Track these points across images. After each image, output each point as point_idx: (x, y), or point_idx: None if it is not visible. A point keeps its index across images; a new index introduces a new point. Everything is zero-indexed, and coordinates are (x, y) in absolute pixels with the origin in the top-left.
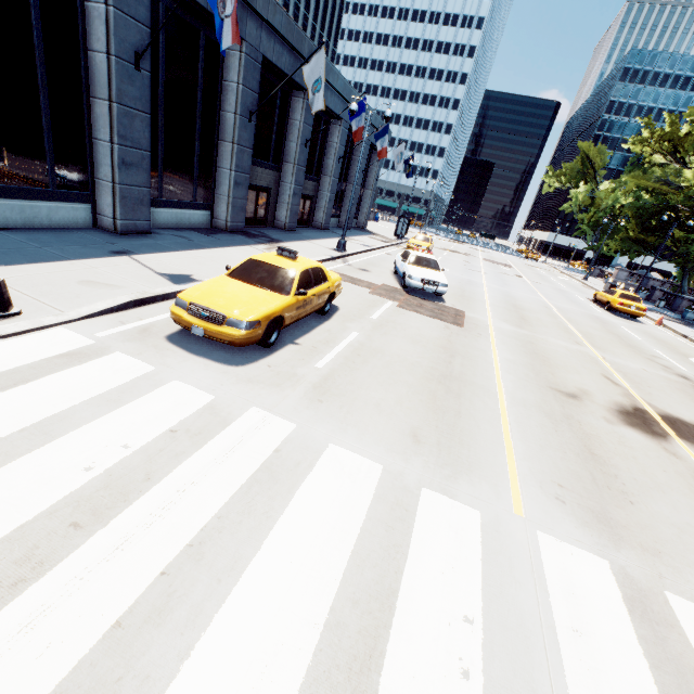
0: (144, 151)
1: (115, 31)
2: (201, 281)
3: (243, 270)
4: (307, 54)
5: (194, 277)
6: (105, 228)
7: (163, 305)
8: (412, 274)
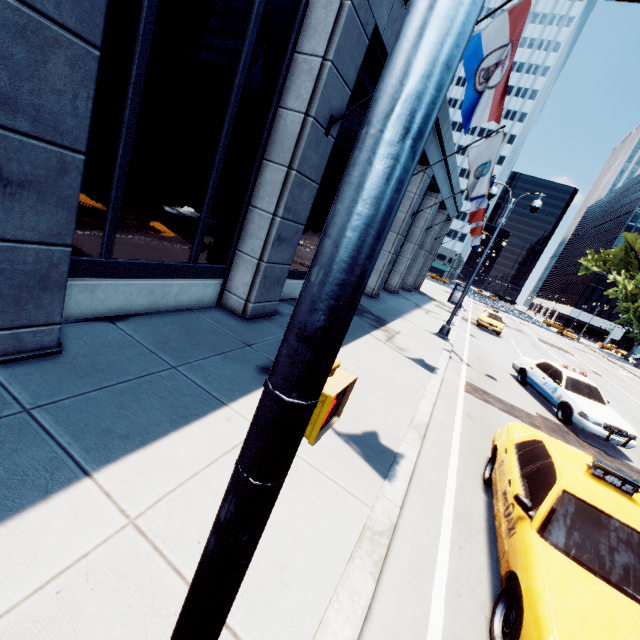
0: (300, 224)
1: (323, 90)
2: (401, 456)
3: (572, 528)
4: (444, 132)
5: (382, 438)
6: (230, 308)
7: (398, 561)
8: (589, 414)
